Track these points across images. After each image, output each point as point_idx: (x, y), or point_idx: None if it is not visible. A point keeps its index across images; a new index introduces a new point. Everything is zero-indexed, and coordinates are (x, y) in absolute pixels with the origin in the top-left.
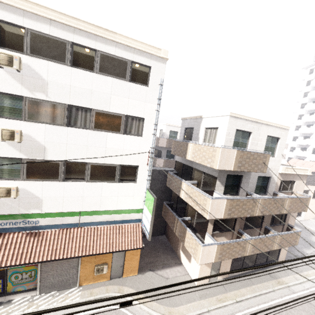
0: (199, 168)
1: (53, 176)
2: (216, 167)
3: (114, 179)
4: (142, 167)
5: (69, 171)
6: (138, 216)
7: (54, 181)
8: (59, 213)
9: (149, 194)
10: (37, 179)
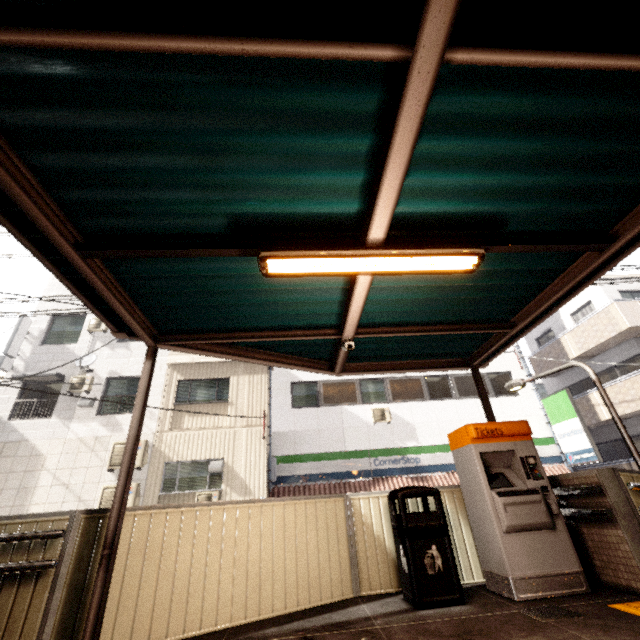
0: (601, 367)
1: (418, 395)
2: (626, 325)
3: (488, 393)
4: (516, 373)
5: (431, 388)
6: (551, 451)
7: (420, 401)
8: (439, 446)
9: (551, 398)
10: (403, 400)
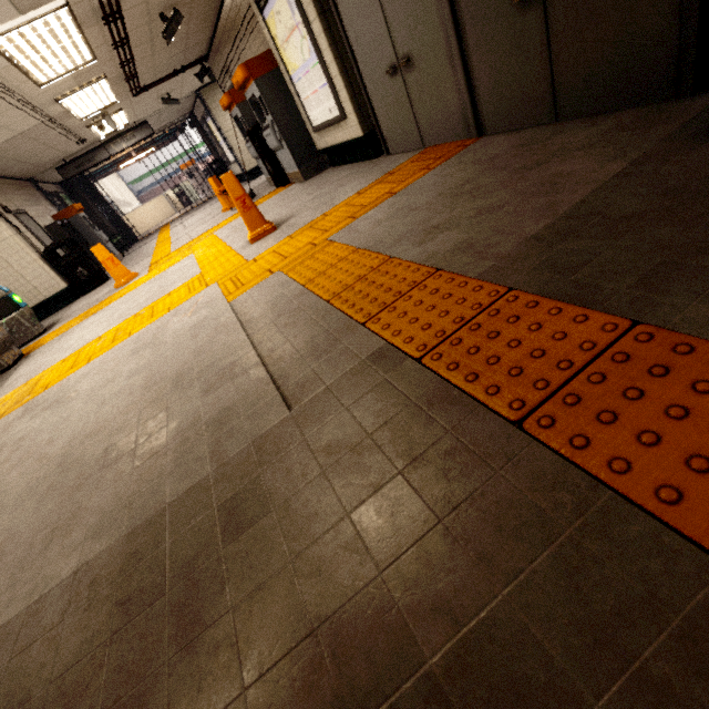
0: None
1: None
2: None
3: None
4: None
5: None
6: None
7: None
8: None
9: None
10: None
